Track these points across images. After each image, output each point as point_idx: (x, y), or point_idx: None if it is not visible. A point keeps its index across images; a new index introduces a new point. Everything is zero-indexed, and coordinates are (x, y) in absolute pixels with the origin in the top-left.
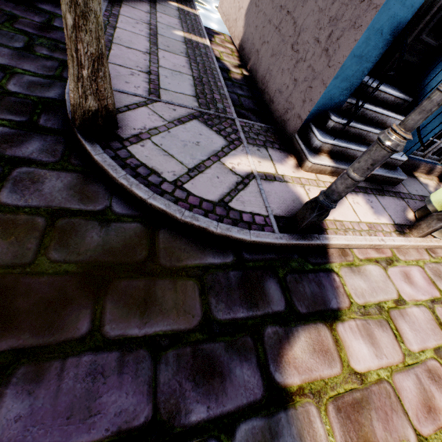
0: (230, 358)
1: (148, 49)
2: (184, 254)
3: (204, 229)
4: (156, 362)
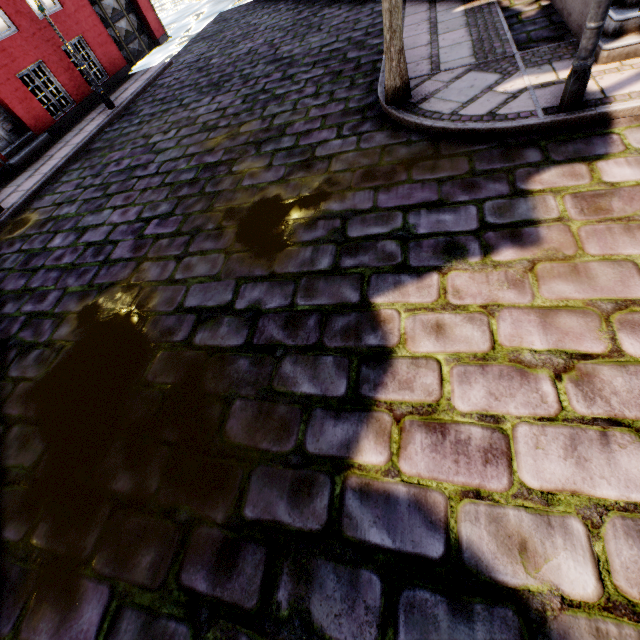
0: (486, 182)
1: (429, 41)
2: (458, 148)
3: (473, 131)
4: (440, 185)
